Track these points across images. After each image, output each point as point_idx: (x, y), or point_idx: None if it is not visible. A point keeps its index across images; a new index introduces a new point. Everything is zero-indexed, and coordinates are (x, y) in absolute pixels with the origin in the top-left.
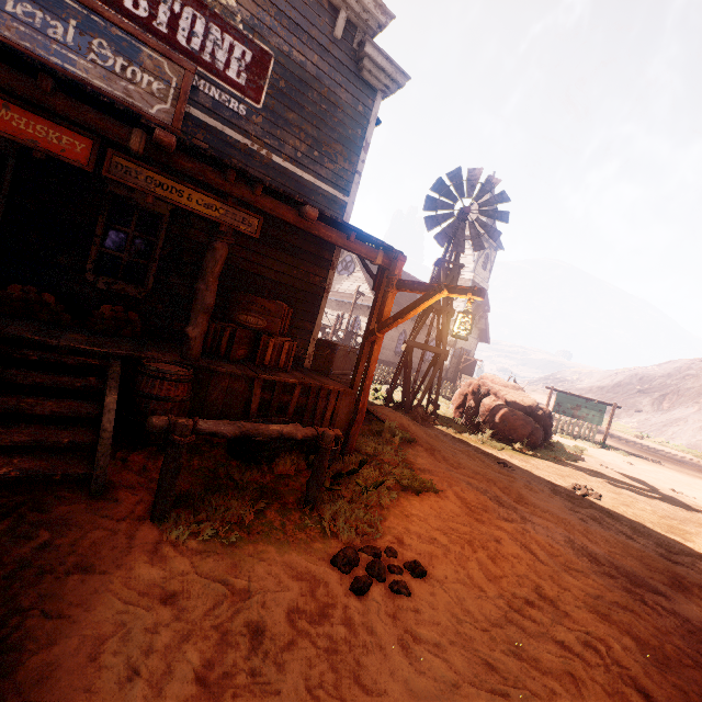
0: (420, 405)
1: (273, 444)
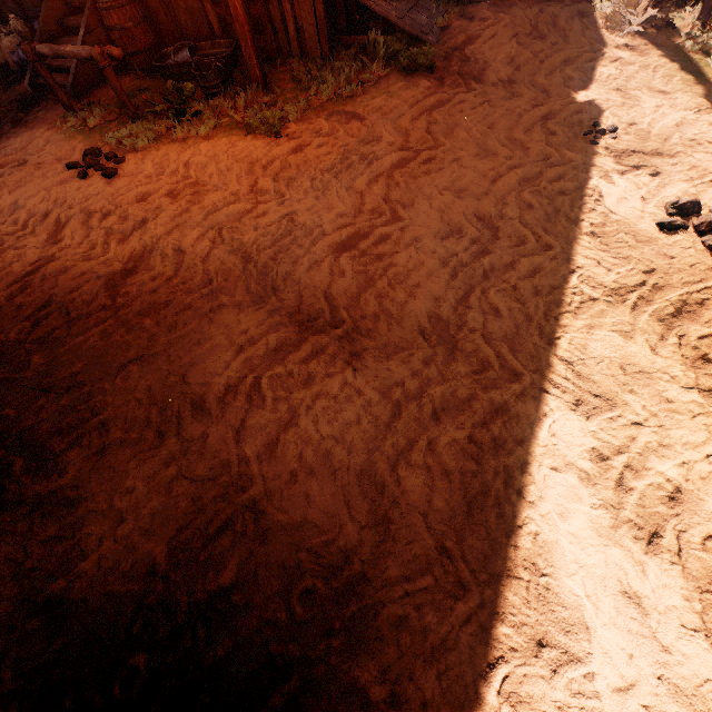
0: None
1: (172, 70)
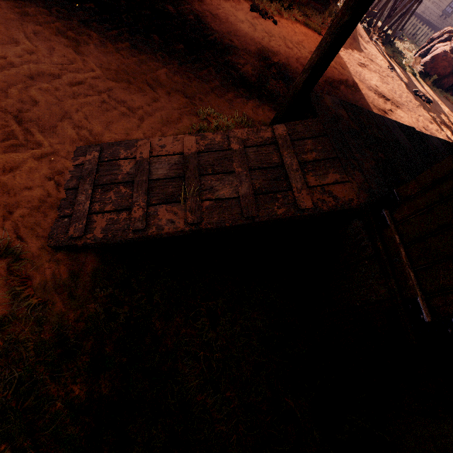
0: (383, 28)
1: None
